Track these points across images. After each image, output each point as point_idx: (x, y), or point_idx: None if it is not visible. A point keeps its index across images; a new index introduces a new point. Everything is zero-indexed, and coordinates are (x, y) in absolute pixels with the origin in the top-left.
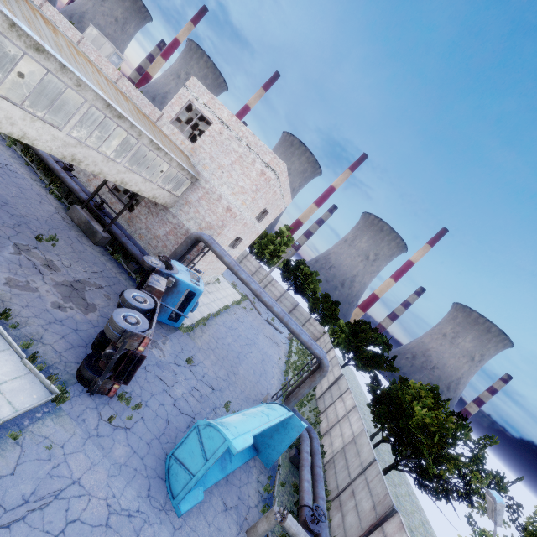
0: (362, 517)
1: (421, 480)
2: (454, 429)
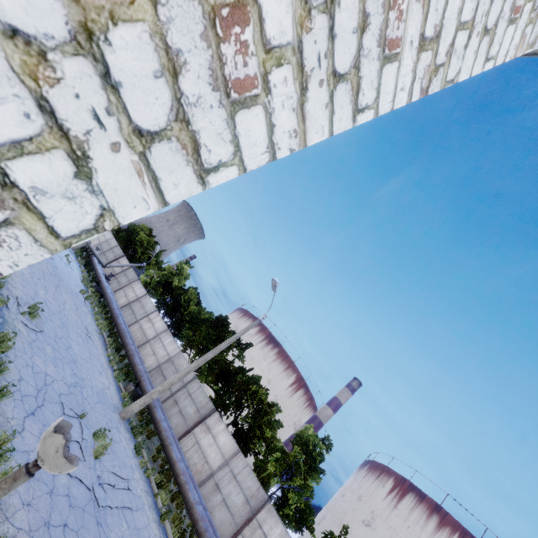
0: (109, 259)
1: (133, 259)
2: (153, 244)
